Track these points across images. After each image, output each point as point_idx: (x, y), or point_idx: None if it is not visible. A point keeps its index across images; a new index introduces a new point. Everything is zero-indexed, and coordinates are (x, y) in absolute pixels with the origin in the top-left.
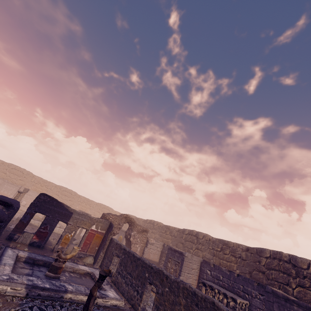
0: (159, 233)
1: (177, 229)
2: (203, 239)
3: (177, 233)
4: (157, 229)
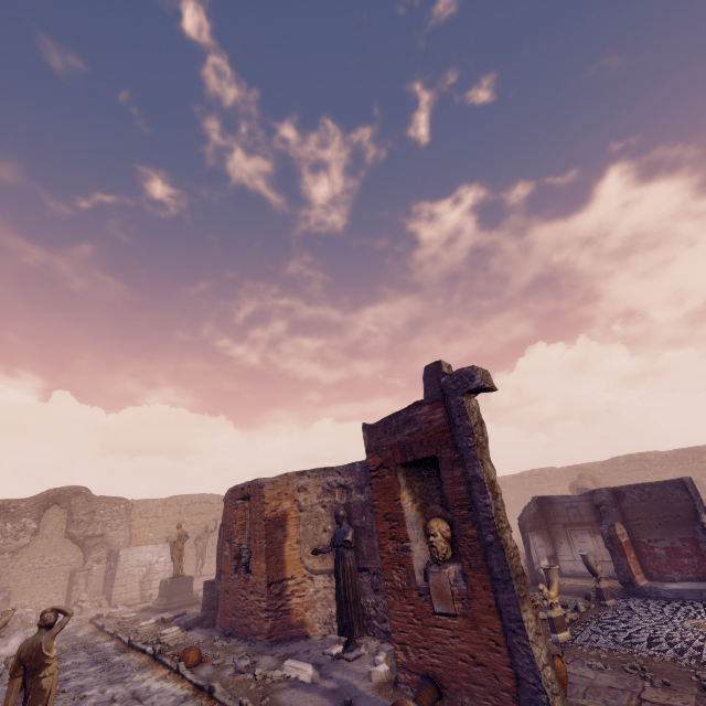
0: (565, 482)
1: (599, 463)
2: (658, 459)
3: (604, 469)
4: (557, 478)
